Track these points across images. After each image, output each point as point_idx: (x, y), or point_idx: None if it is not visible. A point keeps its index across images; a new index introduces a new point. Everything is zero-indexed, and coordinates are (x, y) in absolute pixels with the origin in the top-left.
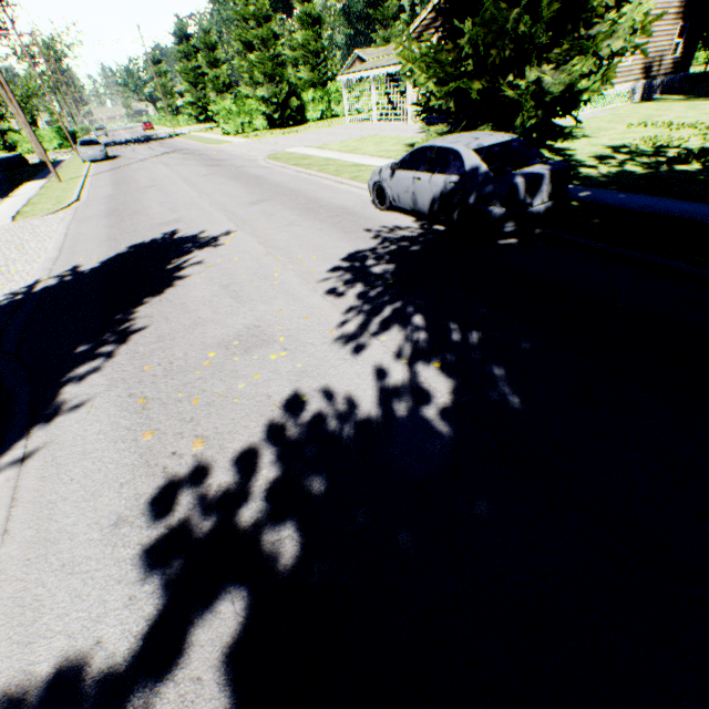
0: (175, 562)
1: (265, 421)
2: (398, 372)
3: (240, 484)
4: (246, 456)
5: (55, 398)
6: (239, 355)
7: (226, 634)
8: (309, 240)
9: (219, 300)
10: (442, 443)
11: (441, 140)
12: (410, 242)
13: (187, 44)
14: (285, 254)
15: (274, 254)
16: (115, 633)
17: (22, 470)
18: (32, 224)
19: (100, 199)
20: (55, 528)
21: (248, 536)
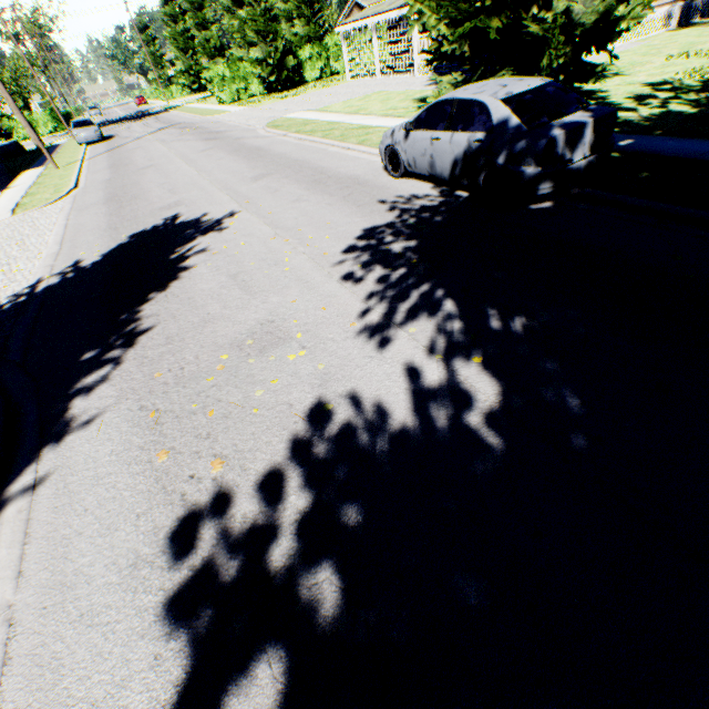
0: (202, 612)
1: (288, 435)
2: (433, 371)
3: (267, 514)
4: (271, 480)
5: (64, 413)
6: (254, 356)
7: (265, 705)
8: (319, 218)
9: (228, 293)
10: (493, 459)
11: (462, 91)
12: (431, 212)
13: (173, 6)
14: (294, 235)
15: (282, 235)
16: (142, 701)
17: (34, 499)
18: (32, 216)
19: (98, 185)
20: (71, 570)
21: (281, 580)
